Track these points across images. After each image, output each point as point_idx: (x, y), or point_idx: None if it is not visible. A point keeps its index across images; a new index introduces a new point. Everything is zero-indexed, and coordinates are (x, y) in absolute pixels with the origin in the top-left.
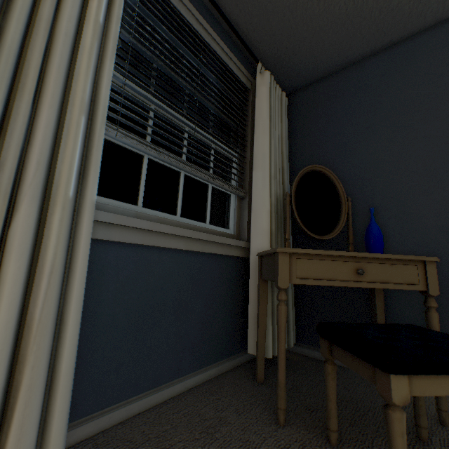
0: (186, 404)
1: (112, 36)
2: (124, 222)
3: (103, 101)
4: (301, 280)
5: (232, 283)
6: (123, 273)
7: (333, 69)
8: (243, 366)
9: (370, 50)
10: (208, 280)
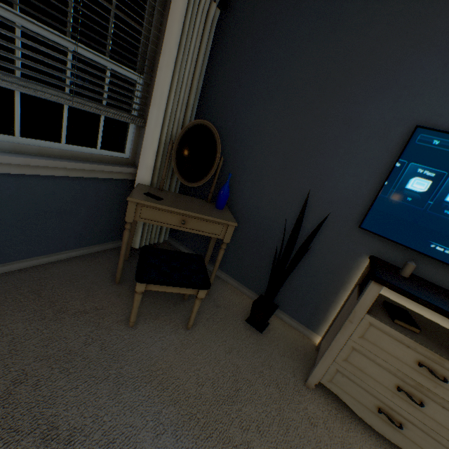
0: (67, 265)
1: None
2: None
3: None
4: (143, 219)
5: (119, 197)
6: (5, 193)
7: None
8: None
9: None
10: (93, 196)
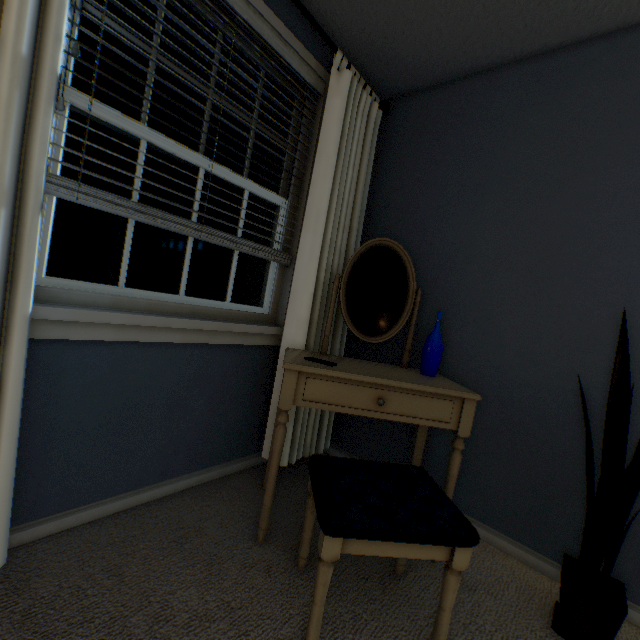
0: (170, 508)
1: (48, 69)
2: (88, 318)
3: (36, 178)
4: (308, 403)
5: (255, 376)
6: (91, 375)
7: (458, 74)
8: (259, 468)
9: (513, 53)
10: (217, 375)
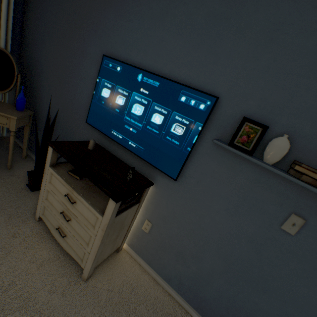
0: None
1: None
2: None
3: None
4: None
5: None
6: None
7: None
8: None
9: None
10: None
